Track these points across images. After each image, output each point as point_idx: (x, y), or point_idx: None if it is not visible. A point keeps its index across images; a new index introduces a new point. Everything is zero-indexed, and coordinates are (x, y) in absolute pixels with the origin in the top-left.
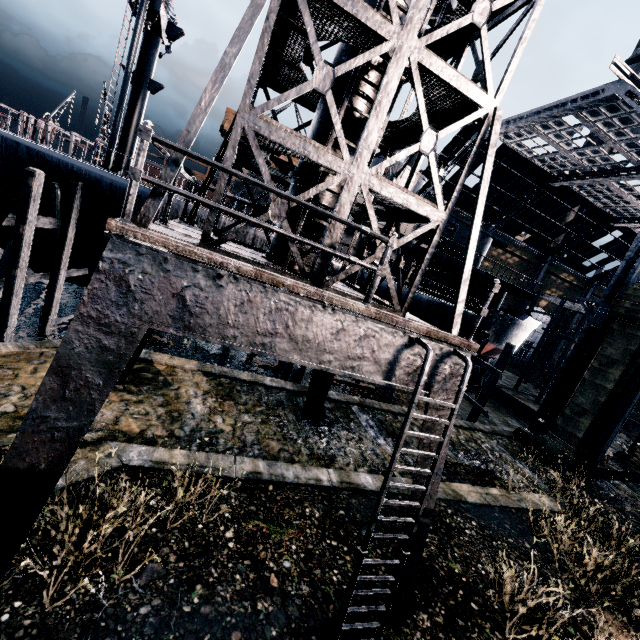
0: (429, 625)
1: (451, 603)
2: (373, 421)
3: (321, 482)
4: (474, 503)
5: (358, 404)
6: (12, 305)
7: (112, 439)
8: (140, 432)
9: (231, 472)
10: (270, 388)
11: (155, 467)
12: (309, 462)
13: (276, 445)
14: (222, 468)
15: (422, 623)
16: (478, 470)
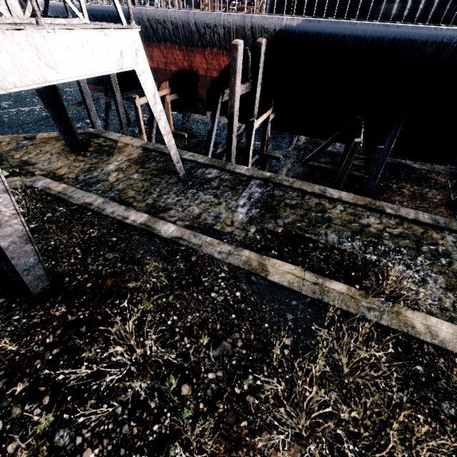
0: (57, 314)
1: (97, 317)
2: (260, 194)
3: (126, 220)
4: (275, 282)
5: (262, 179)
6: (92, 117)
7: (46, 175)
8: (62, 174)
9: (75, 200)
10: (185, 160)
11: (42, 190)
12: (141, 208)
13: (132, 194)
14: (73, 197)
15: (55, 311)
16: (353, 263)
